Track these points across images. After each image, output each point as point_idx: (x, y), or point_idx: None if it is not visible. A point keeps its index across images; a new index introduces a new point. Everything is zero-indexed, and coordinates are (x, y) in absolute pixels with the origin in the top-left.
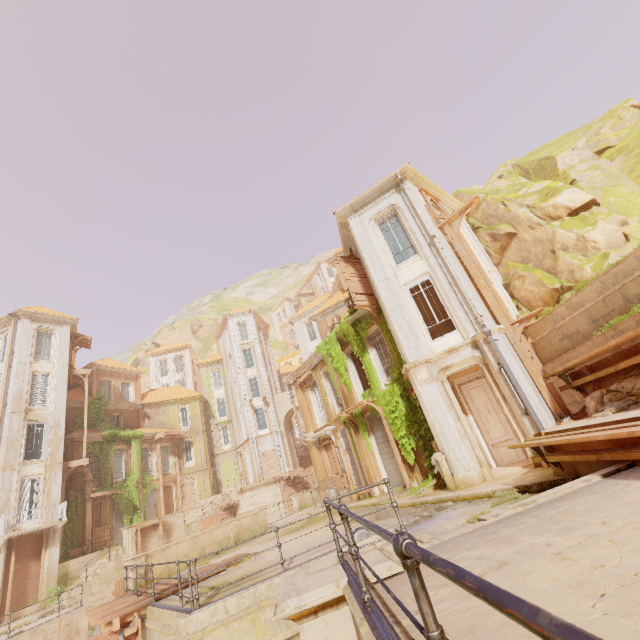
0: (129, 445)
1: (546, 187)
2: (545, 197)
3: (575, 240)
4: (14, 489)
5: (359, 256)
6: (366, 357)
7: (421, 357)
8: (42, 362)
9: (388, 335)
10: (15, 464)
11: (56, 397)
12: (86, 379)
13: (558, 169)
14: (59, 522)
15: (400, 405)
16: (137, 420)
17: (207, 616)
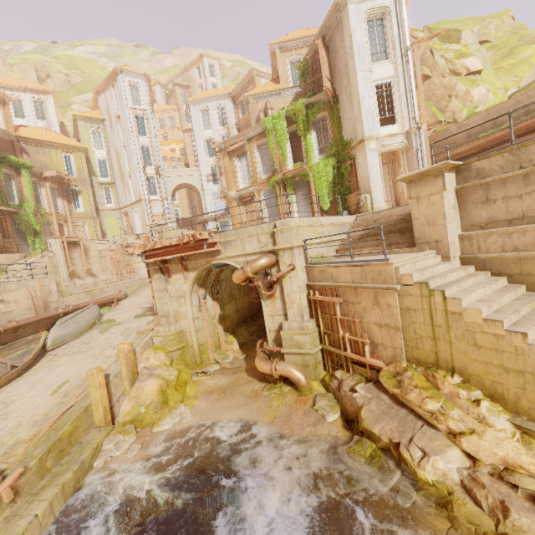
0: (18, 173)
1: (460, 50)
2: (459, 56)
3: (464, 93)
4: None
5: (331, 46)
6: (309, 136)
7: (376, 134)
8: None
9: (338, 120)
10: None
11: None
12: None
13: (460, 42)
14: None
15: (330, 172)
16: (13, 152)
17: (297, 221)
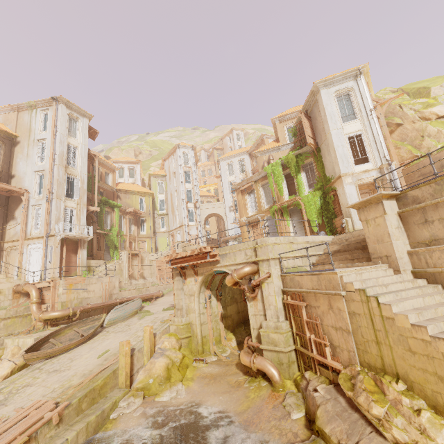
0: (113, 210)
1: (427, 102)
2: (426, 107)
3: (436, 132)
4: (62, 211)
5: (312, 116)
6: (299, 176)
7: (350, 171)
8: (72, 138)
9: (321, 164)
10: (62, 197)
11: (81, 164)
12: (96, 159)
13: (430, 95)
14: (89, 236)
15: (318, 202)
16: (113, 198)
17: (274, 239)
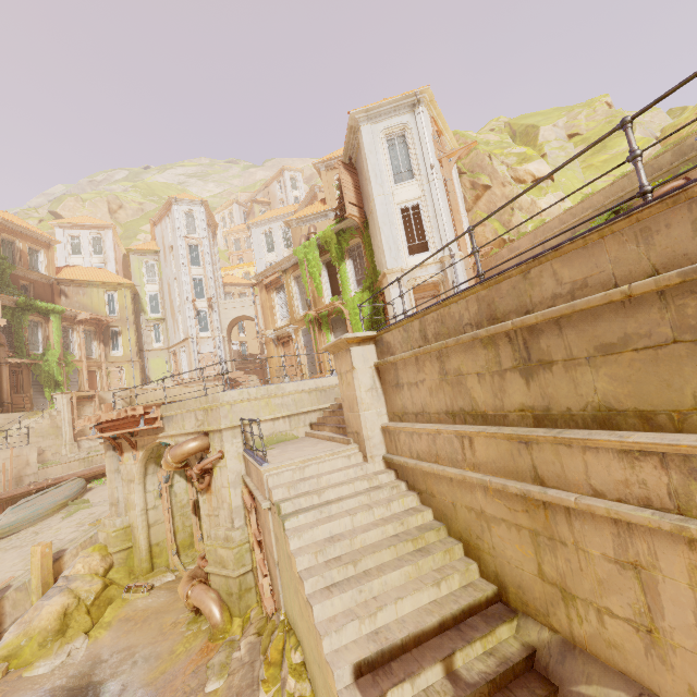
0: (47, 319)
1: (525, 153)
2: (521, 161)
3: (529, 204)
4: None
5: (358, 167)
6: (343, 266)
7: (399, 266)
8: None
9: (370, 248)
10: None
11: None
12: None
13: (538, 140)
14: None
15: (366, 309)
16: (51, 296)
17: (236, 394)
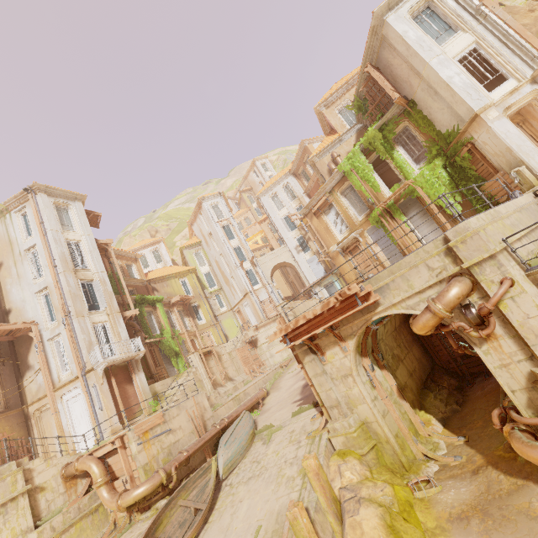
0: (154, 308)
1: None
2: None
3: None
4: (91, 332)
5: (381, 66)
6: (395, 154)
7: (490, 100)
8: (70, 232)
9: (425, 120)
10: (84, 313)
11: (94, 261)
12: (110, 248)
13: None
14: (140, 352)
15: (443, 174)
16: (148, 294)
17: (475, 221)
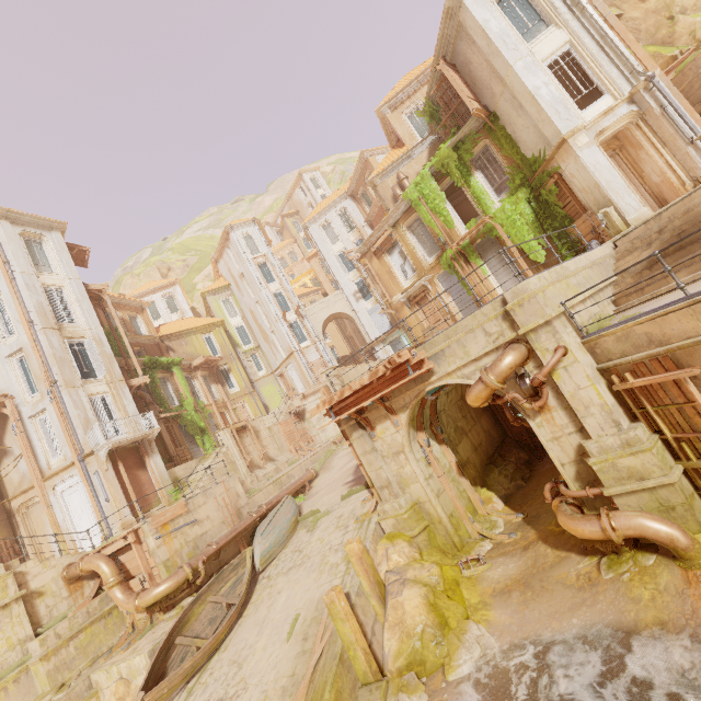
0: (170, 373)
1: None
2: None
3: None
4: (87, 407)
5: (458, 62)
6: (473, 181)
7: (581, 122)
8: (47, 275)
9: (508, 140)
10: (75, 382)
11: (84, 313)
12: (105, 296)
13: None
14: (154, 430)
15: (526, 210)
16: (160, 355)
17: (536, 281)
